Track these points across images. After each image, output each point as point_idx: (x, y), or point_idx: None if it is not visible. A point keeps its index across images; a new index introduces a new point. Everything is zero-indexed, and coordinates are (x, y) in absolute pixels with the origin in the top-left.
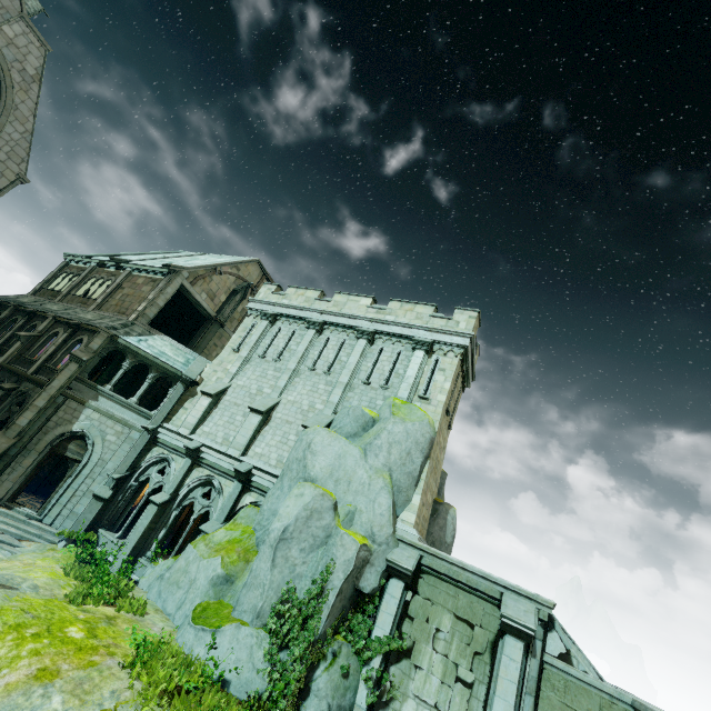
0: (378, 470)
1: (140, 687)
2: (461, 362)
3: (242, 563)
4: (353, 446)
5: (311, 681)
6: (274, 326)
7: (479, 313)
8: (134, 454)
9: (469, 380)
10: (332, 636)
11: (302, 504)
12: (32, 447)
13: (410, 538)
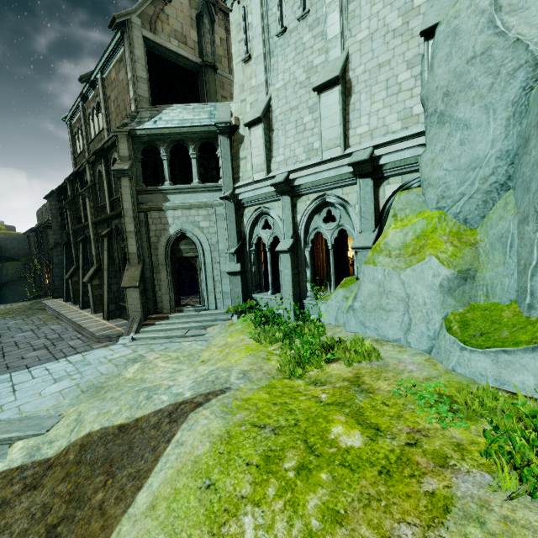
0: None
1: None
2: None
3: (467, 251)
4: None
5: None
6: None
7: None
8: (233, 226)
9: None
10: None
11: None
12: (156, 264)
13: None
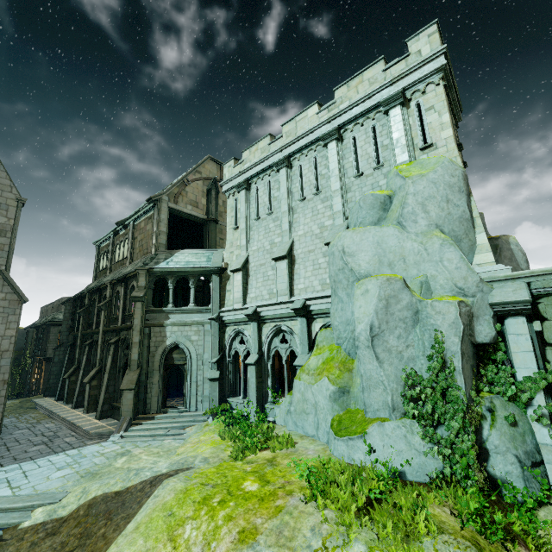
0: (425, 233)
1: (332, 515)
2: (445, 90)
3: (346, 374)
4: (385, 227)
5: (483, 443)
6: (251, 190)
7: (437, 25)
8: (216, 340)
9: (458, 111)
10: (476, 395)
11: (373, 298)
12: (152, 369)
13: (502, 274)
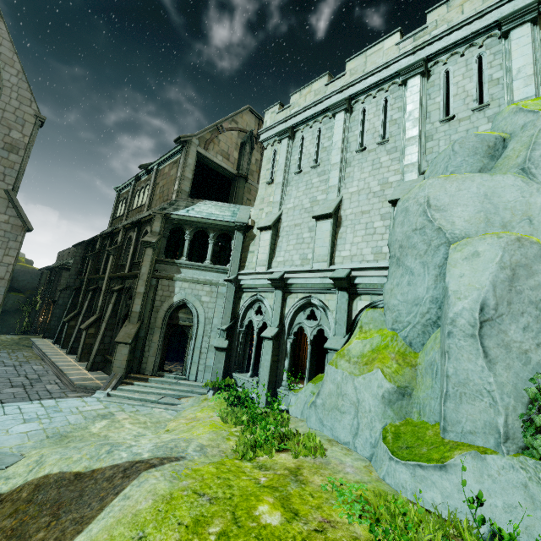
0: None
1: None
2: None
3: (408, 370)
4: (499, 175)
5: None
6: (295, 139)
7: None
8: (230, 305)
9: None
10: None
11: (490, 264)
12: (153, 325)
13: None
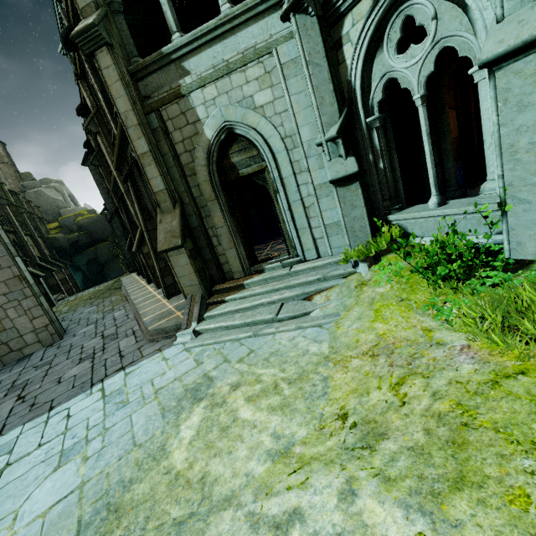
0: None
1: None
2: None
3: None
4: None
5: None
6: None
7: None
8: (323, 75)
9: None
10: None
11: None
12: (202, 201)
13: None
